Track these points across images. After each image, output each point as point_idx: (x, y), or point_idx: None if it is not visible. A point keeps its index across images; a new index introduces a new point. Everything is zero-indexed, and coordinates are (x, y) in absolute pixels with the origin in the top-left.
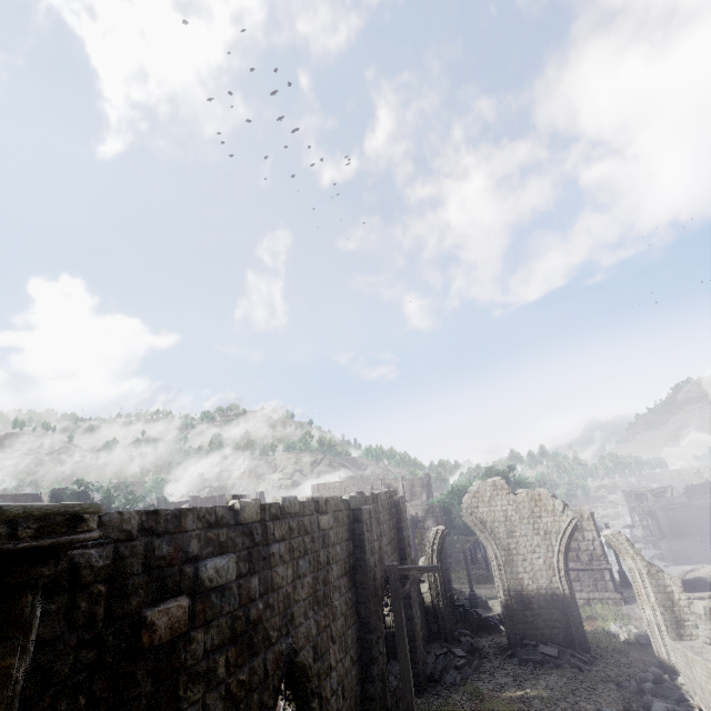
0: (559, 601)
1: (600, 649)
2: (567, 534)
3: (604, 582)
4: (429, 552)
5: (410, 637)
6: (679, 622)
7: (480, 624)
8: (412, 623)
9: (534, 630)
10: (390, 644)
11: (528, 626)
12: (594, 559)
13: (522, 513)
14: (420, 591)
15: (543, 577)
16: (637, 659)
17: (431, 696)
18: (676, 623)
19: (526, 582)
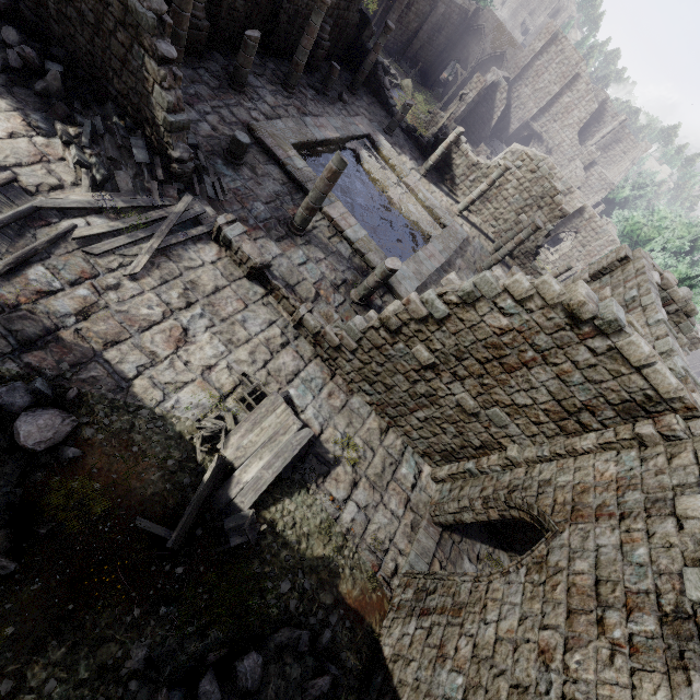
0: None
1: None
2: None
3: None
4: None
5: None
6: None
7: None
8: None
9: None
10: None
11: None
12: None
13: None
14: None
15: None
16: None
17: None
18: None
19: None
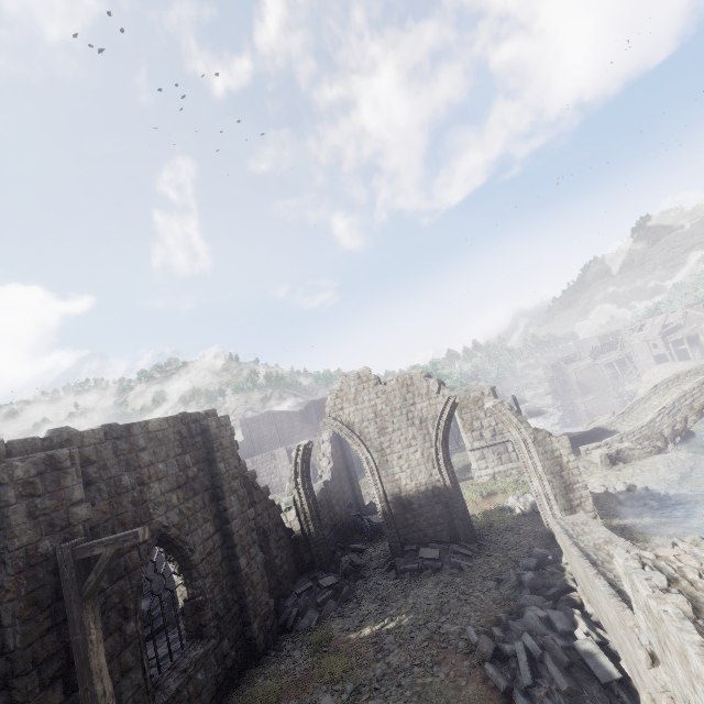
0: (441, 495)
1: (491, 532)
2: (444, 418)
3: (508, 454)
4: (293, 474)
5: (238, 594)
6: (568, 487)
7: (380, 529)
8: (239, 577)
9: (417, 532)
10: (189, 622)
11: (409, 529)
12: (497, 433)
13: (393, 404)
14: (280, 523)
15: (422, 472)
16: (528, 534)
17: (268, 659)
18: (565, 489)
19: (403, 482)
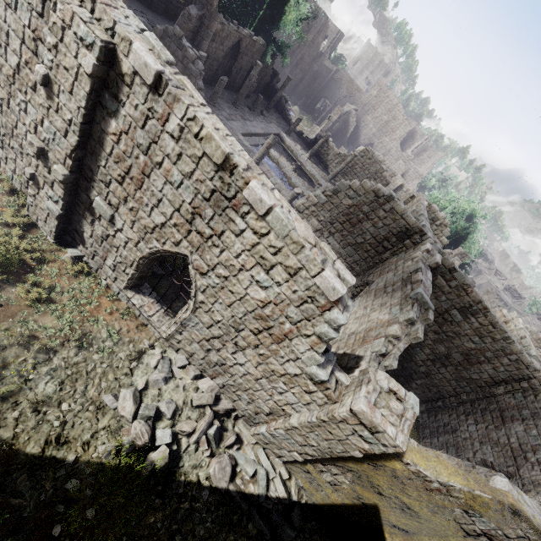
0: None
1: None
2: None
3: None
4: None
5: None
6: None
7: None
8: None
9: None
10: None
11: None
12: None
13: None
14: None
15: None
16: None
17: None
18: None
19: None
